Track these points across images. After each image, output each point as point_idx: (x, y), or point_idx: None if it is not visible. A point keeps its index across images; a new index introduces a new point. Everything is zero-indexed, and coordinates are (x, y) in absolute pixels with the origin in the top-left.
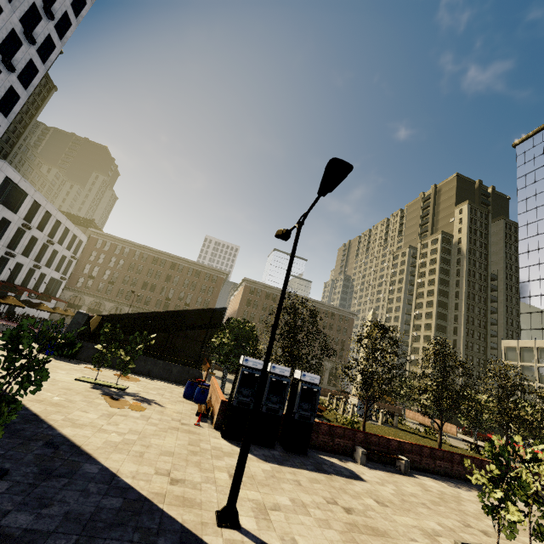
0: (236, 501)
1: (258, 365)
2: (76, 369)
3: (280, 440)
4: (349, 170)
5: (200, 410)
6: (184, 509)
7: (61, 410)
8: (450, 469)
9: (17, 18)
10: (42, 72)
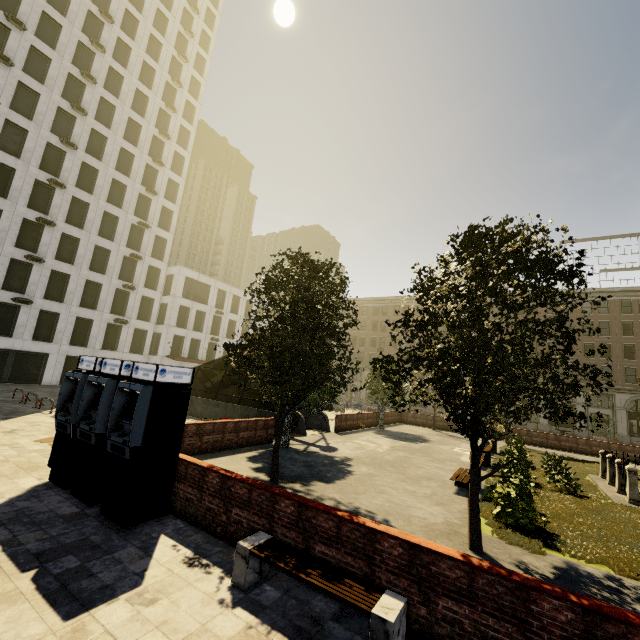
0: None
1: (91, 366)
2: None
3: None
4: None
5: None
6: None
7: None
8: None
9: (146, 155)
10: (182, 184)
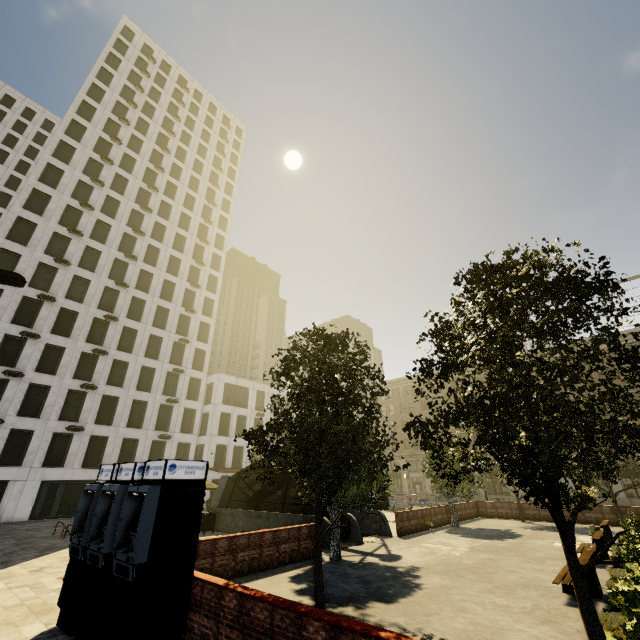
0: None
1: (109, 475)
2: None
3: None
4: None
5: None
6: None
7: None
8: None
9: (185, 281)
10: (217, 300)
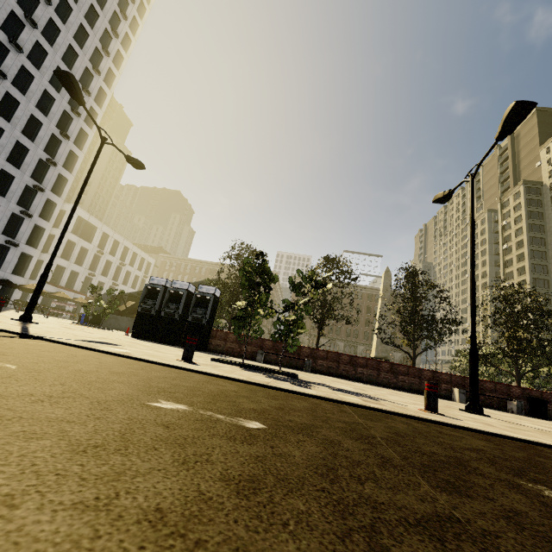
0: (30, 310)
1: (162, 283)
2: None
3: None
4: (66, 75)
5: None
6: (6, 317)
7: None
8: (375, 377)
9: (66, 102)
10: (91, 136)
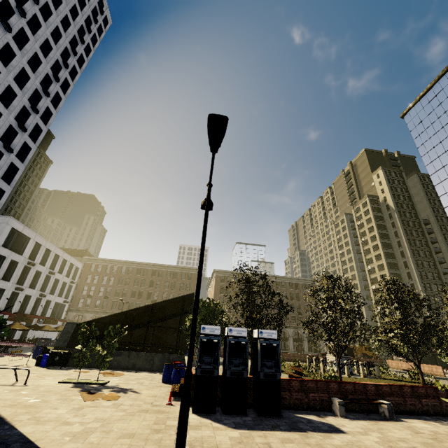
0: None
1: (216, 331)
2: (64, 374)
3: (253, 406)
4: (225, 120)
5: (172, 389)
6: None
7: (31, 410)
8: (439, 406)
9: (13, 117)
10: (34, 149)
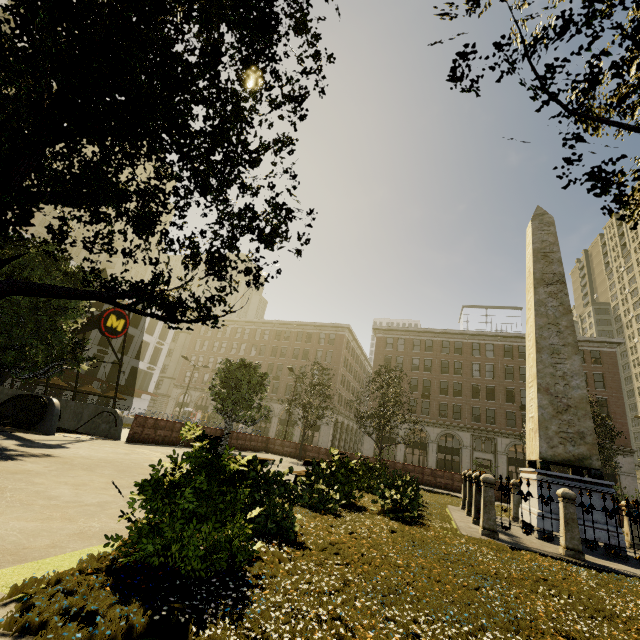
0: None
1: None
2: None
3: None
4: None
5: None
6: None
7: None
8: None
9: None
10: None
